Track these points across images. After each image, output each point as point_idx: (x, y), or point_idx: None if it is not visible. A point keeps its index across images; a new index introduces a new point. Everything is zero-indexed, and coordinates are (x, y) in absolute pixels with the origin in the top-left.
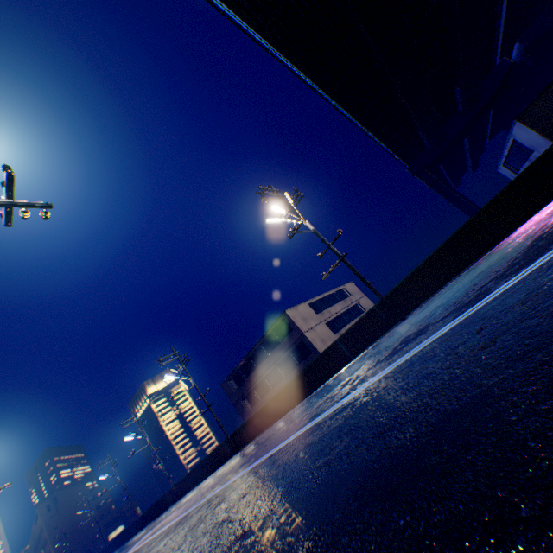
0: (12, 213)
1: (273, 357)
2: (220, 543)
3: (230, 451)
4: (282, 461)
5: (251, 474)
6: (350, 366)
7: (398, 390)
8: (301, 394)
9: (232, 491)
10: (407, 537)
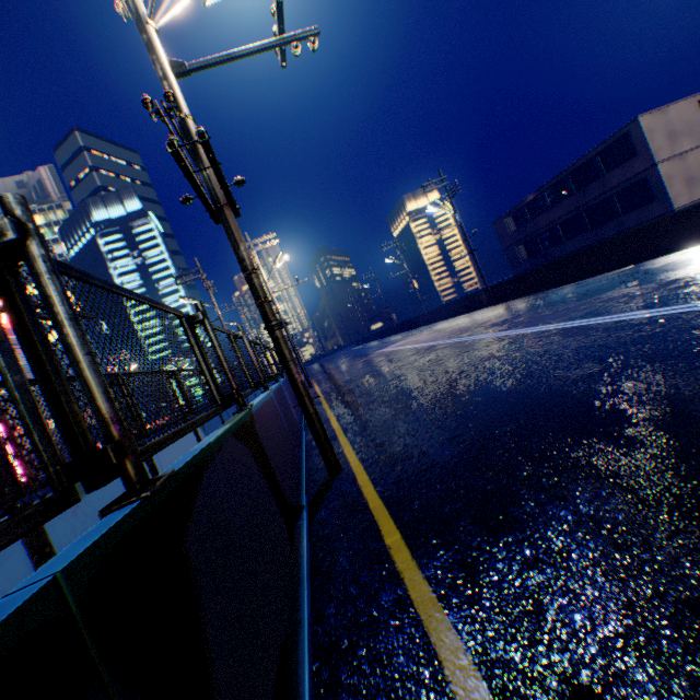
0: (285, 53)
1: (581, 198)
2: (455, 388)
3: (485, 302)
4: (528, 349)
5: (496, 343)
6: (699, 254)
7: (696, 347)
8: (599, 268)
9: (475, 349)
10: (569, 462)
